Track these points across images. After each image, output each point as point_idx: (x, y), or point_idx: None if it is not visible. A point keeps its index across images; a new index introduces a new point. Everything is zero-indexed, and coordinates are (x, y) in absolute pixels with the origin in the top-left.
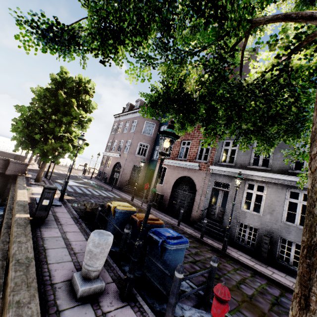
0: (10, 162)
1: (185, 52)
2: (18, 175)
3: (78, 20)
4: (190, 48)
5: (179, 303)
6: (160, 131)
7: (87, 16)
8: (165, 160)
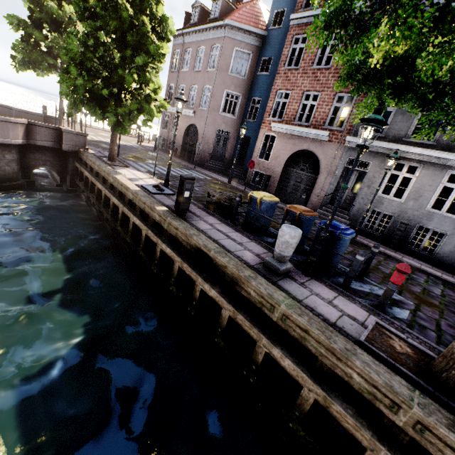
0: (63, 133)
1: None
2: (81, 151)
3: None
4: None
5: (341, 278)
6: (368, 119)
7: None
8: (275, 124)
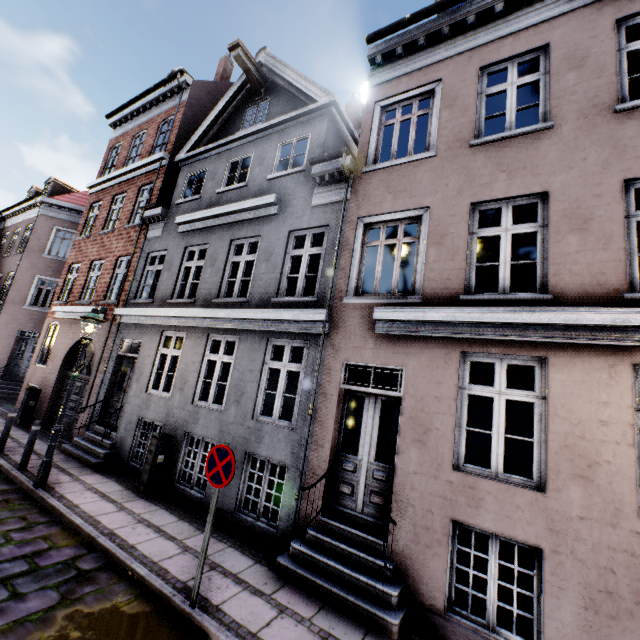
0: None
1: None
2: None
3: None
4: None
5: None
6: None
7: None
8: (55, 307)
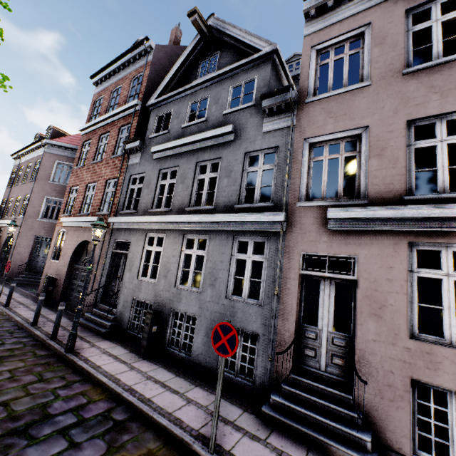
0: None
1: None
2: None
3: None
4: None
5: None
6: None
7: None
8: (63, 219)
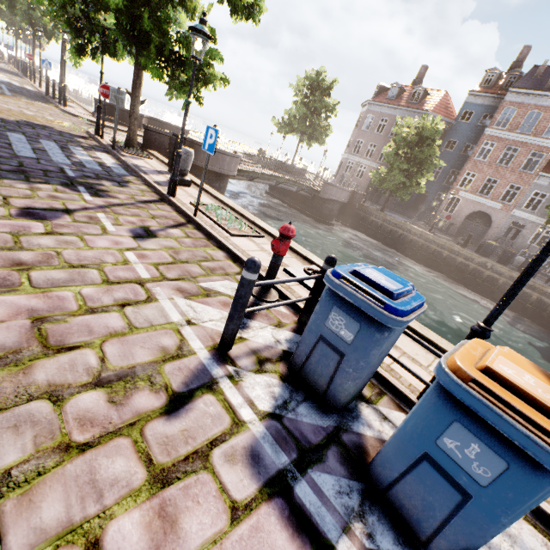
0: (358, 194)
1: None
2: (364, 205)
3: None
4: None
5: None
6: None
7: None
8: (462, 192)
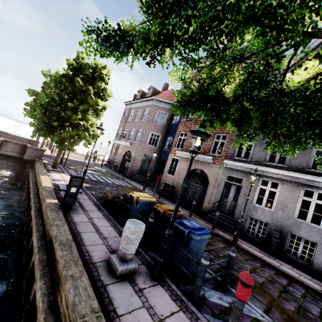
0: (27, 148)
1: (234, 58)
2: (36, 160)
3: (136, 26)
4: (237, 53)
5: None
6: (193, 130)
7: (144, 21)
8: (178, 151)
